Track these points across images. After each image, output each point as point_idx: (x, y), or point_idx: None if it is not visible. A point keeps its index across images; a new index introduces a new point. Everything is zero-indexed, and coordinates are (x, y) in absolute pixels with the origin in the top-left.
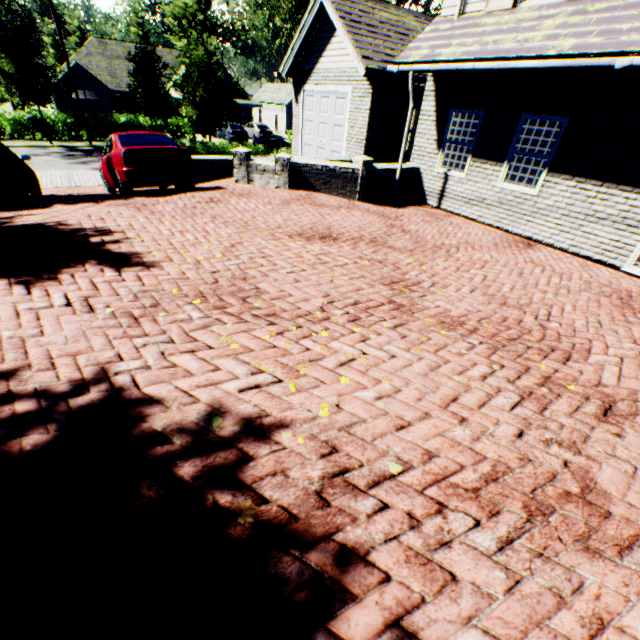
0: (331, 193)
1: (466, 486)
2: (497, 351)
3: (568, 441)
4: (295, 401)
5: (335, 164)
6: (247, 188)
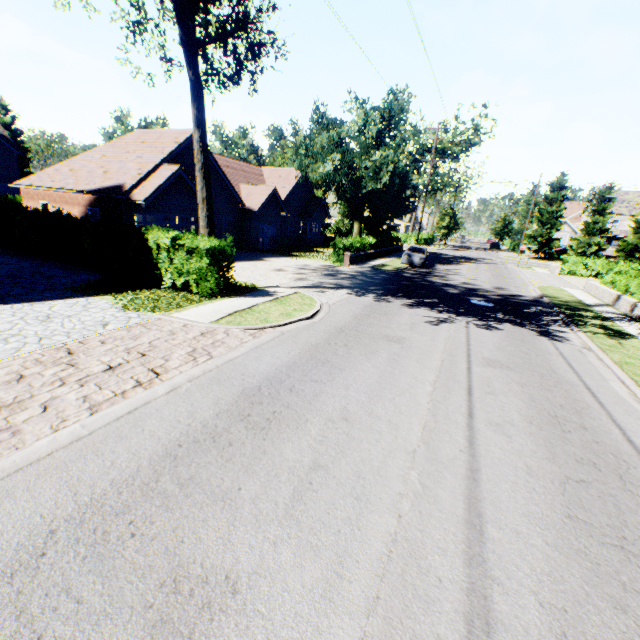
0: None
1: None
2: None
3: None
4: None
5: None
6: None
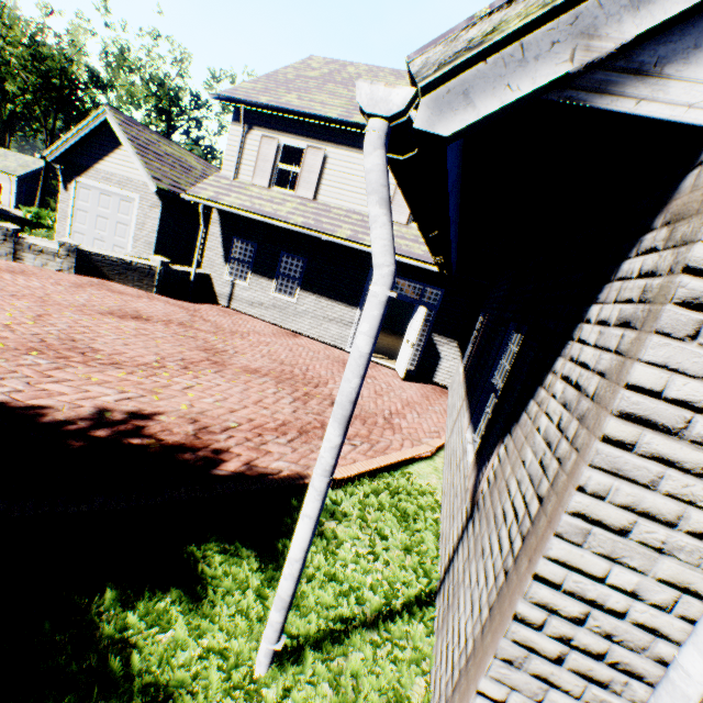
0: (127, 284)
1: (272, 428)
2: (281, 383)
3: (317, 413)
4: (162, 404)
5: (132, 259)
6: (16, 265)
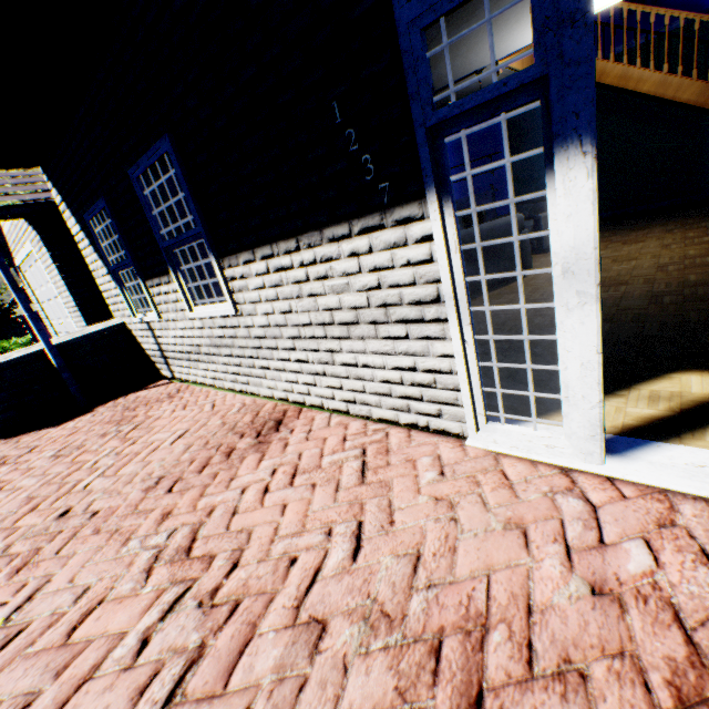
0: None
1: None
2: None
3: None
4: None
5: None
6: None
